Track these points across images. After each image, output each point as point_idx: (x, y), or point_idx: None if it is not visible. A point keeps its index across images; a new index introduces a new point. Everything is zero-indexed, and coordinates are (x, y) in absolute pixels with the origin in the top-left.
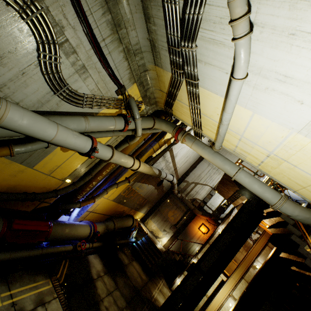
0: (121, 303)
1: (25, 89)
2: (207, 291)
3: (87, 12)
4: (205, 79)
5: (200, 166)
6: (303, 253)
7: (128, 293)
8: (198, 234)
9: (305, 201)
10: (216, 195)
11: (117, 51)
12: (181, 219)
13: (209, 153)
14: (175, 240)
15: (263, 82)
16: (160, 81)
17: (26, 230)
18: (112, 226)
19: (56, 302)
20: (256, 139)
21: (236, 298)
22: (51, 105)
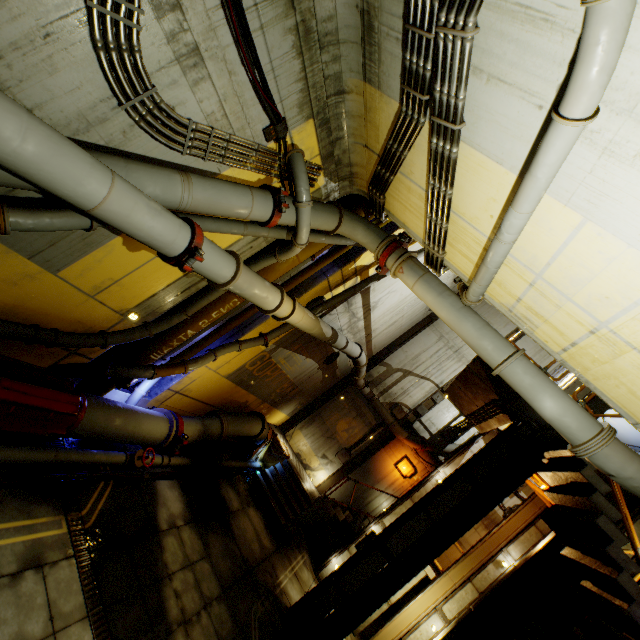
0: (210, 588)
1: (51, 78)
2: (391, 595)
3: None
4: (479, 123)
5: (422, 338)
6: (618, 559)
7: (228, 570)
8: (392, 477)
9: (637, 448)
10: (444, 403)
11: (281, 28)
12: (361, 440)
13: (451, 307)
14: (342, 479)
15: (634, 137)
16: (369, 124)
17: (25, 405)
18: (216, 429)
19: (68, 567)
20: (574, 288)
21: (449, 618)
22: (109, 133)
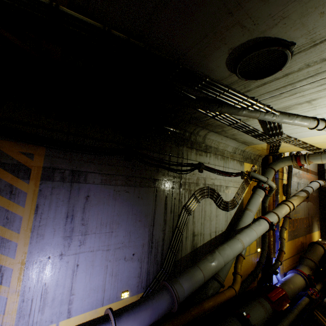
0: None
1: (220, 221)
2: None
3: (214, 167)
4: (301, 136)
5: None
6: None
7: None
8: None
9: None
10: None
11: (229, 163)
12: None
13: None
14: None
15: None
16: (257, 148)
17: (277, 298)
18: (311, 263)
19: None
20: None
21: None
22: (229, 218)
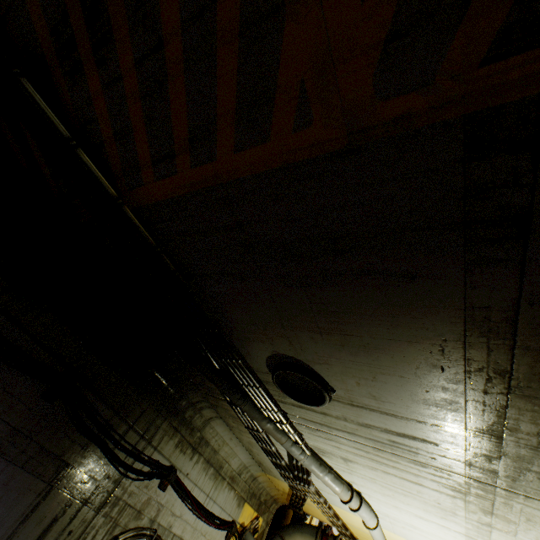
0: None
1: None
2: None
3: (192, 487)
4: (334, 501)
5: None
6: None
7: None
8: None
9: None
10: None
11: (222, 490)
12: None
13: None
14: None
15: (396, 522)
16: (276, 483)
17: None
18: None
19: None
20: None
21: None
22: None
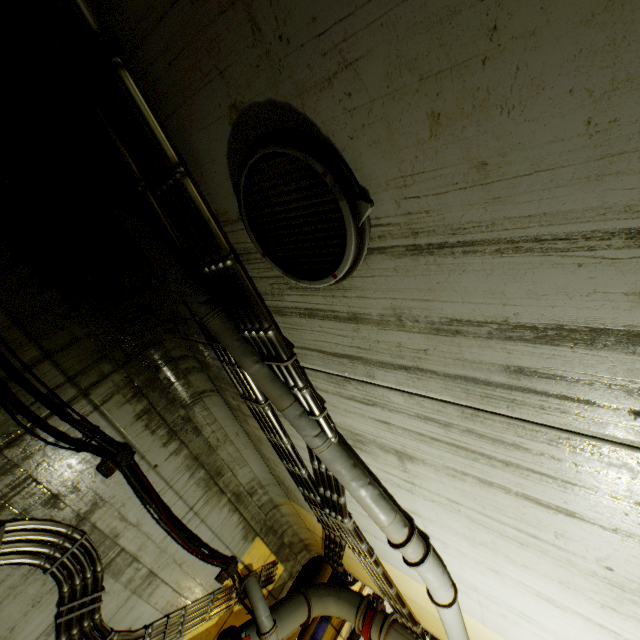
0: None
1: None
2: None
3: (164, 489)
4: (385, 554)
5: None
6: None
7: None
8: None
9: None
10: None
11: (218, 508)
12: None
13: None
14: None
15: (491, 604)
16: (306, 520)
17: None
18: None
19: None
20: None
21: None
22: None
